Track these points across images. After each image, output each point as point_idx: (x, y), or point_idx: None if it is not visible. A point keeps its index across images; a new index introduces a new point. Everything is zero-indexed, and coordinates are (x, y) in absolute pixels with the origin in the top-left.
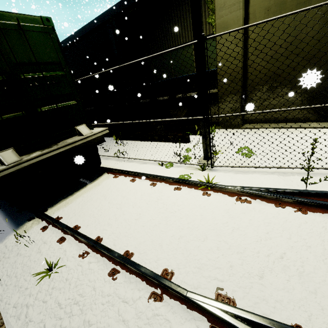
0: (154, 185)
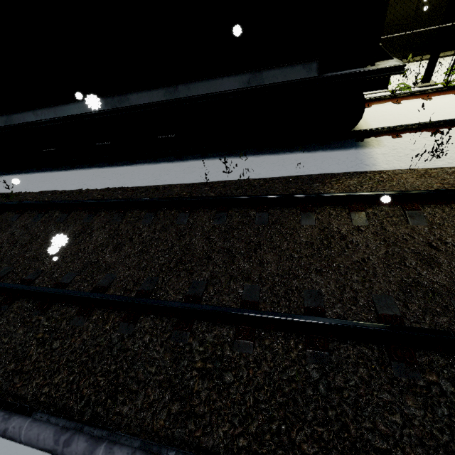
0: (430, 98)
